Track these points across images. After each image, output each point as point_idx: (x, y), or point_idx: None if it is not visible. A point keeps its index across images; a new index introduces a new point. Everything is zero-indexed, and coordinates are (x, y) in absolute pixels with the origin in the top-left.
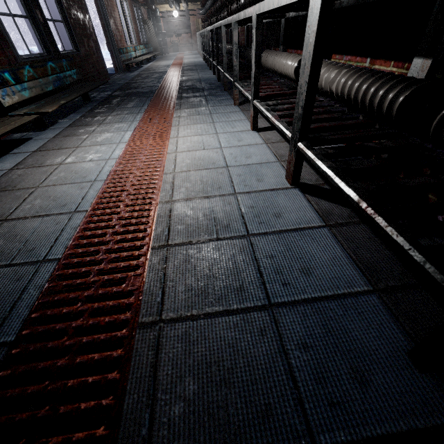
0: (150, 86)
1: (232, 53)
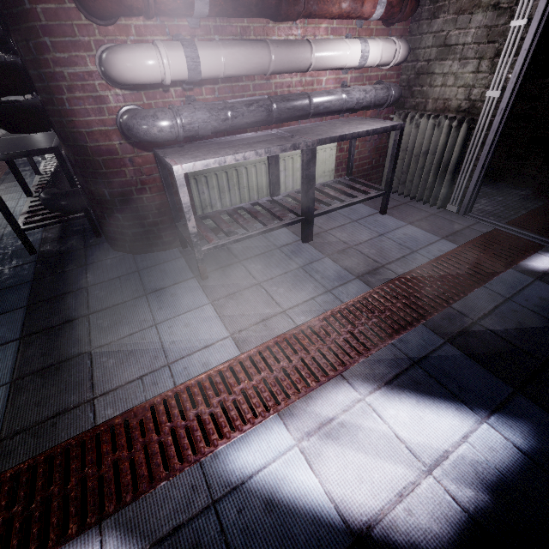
0: None
1: None
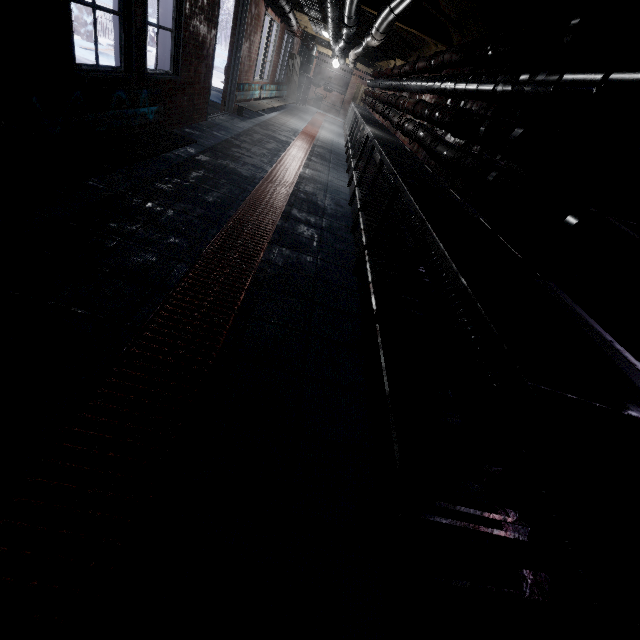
0: (255, 165)
1: (382, 173)
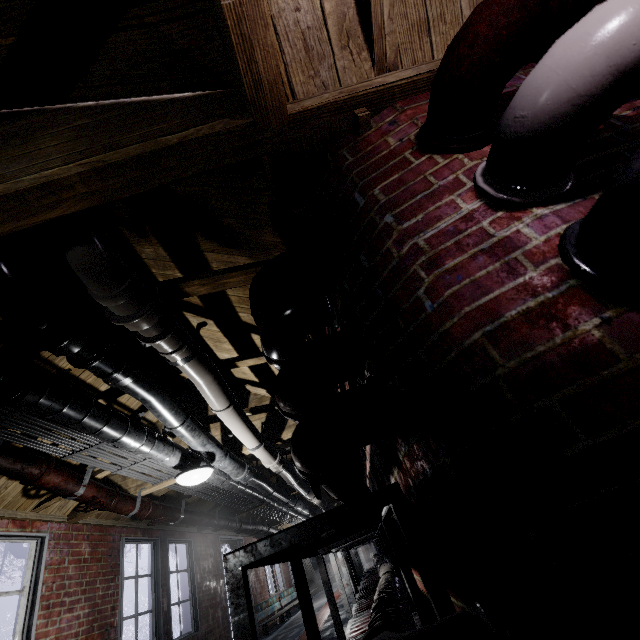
0: None
1: None
